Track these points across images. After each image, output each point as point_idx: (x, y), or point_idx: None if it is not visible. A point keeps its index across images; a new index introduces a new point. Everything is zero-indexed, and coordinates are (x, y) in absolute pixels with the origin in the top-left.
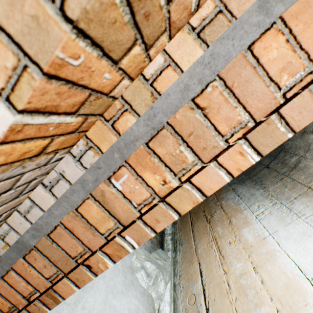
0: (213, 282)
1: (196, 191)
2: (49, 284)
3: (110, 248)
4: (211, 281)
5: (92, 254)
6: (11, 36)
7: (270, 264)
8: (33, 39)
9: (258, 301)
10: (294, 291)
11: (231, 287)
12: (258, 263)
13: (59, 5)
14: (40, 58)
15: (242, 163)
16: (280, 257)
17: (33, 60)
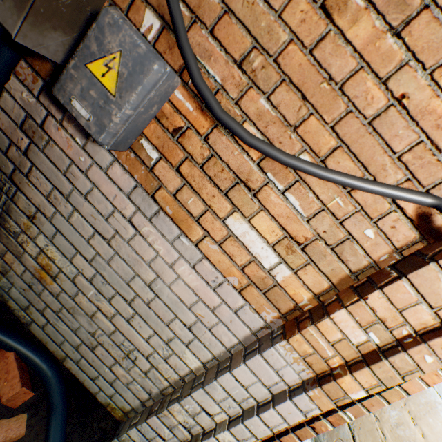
0: (364, 428)
1: (403, 391)
2: (270, 434)
3: (332, 417)
4: (360, 426)
5: (314, 419)
6: (378, 377)
7: (430, 417)
8: (386, 380)
9: None
10: None
11: (386, 436)
12: (417, 414)
13: (401, 376)
14: (387, 384)
15: (436, 379)
16: None
17: (384, 384)
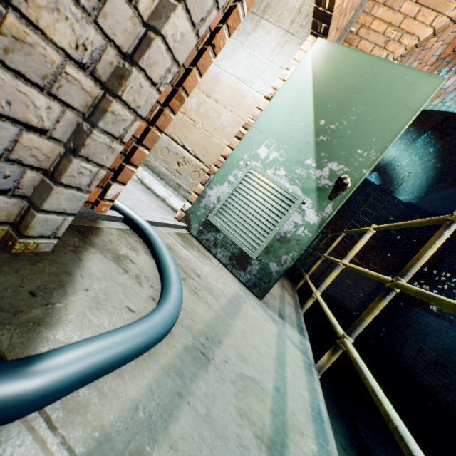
0: (178, 127)
1: None
2: (170, 91)
3: (232, 19)
4: (175, 128)
5: (214, 34)
6: None
7: (218, 87)
8: None
9: (218, 115)
10: (237, 95)
11: (195, 120)
12: (209, 91)
13: None
14: None
15: None
16: (223, 77)
17: None
